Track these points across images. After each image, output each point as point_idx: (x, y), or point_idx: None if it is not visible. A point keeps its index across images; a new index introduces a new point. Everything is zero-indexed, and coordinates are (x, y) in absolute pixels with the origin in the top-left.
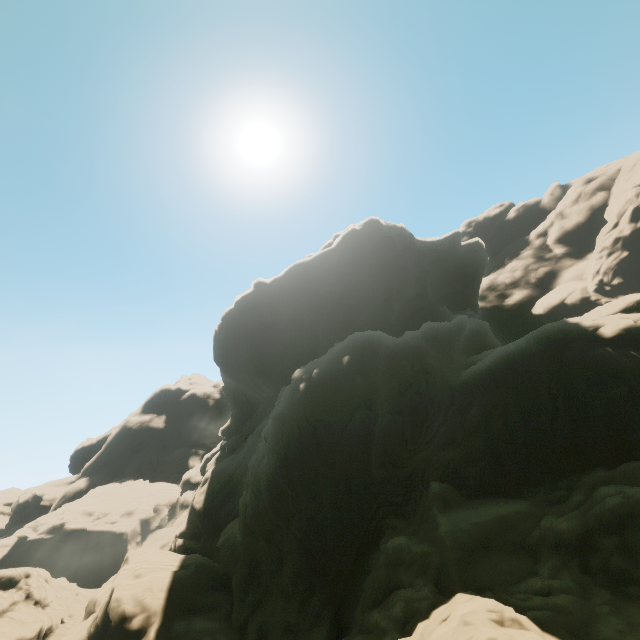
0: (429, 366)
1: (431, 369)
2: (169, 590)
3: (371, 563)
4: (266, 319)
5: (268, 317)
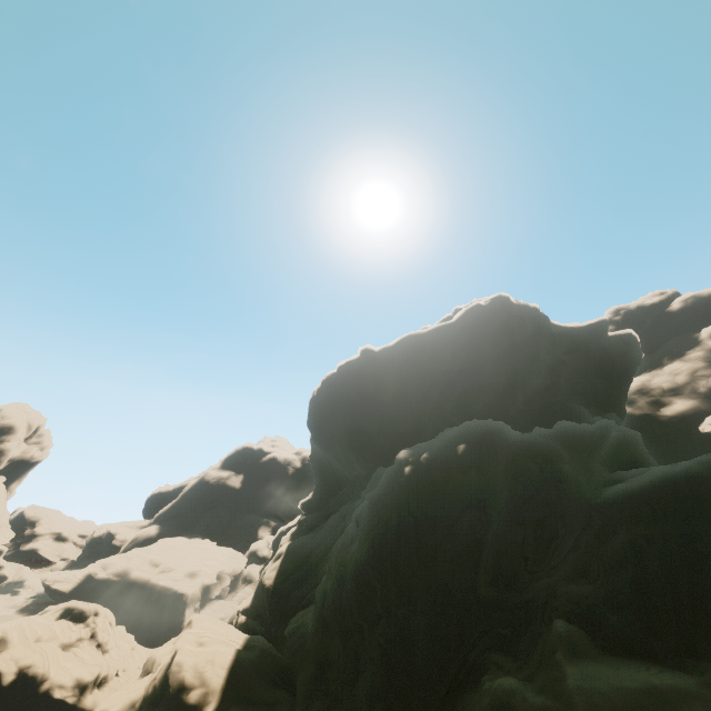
0: (563, 473)
1: (565, 477)
2: (230, 669)
3: (467, 704)
4: (368, 389)
5: (371, 387)
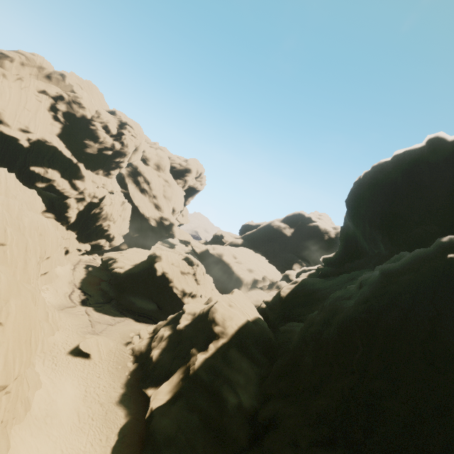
0: None
1: None
2: (240, 328)
3: None
4: (421, 180)
5: (425, 179)
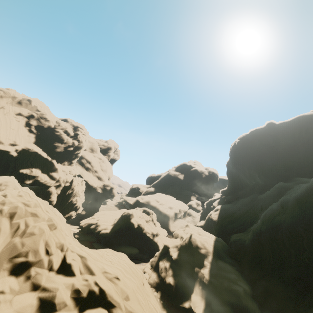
0: None
1: None
2: (213, 246)
3: None
4: (269, 143)
5: (271, 142)
